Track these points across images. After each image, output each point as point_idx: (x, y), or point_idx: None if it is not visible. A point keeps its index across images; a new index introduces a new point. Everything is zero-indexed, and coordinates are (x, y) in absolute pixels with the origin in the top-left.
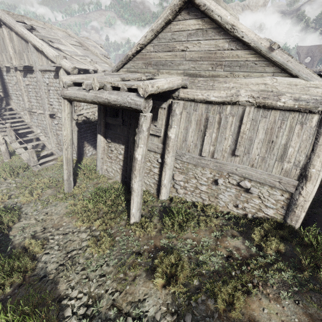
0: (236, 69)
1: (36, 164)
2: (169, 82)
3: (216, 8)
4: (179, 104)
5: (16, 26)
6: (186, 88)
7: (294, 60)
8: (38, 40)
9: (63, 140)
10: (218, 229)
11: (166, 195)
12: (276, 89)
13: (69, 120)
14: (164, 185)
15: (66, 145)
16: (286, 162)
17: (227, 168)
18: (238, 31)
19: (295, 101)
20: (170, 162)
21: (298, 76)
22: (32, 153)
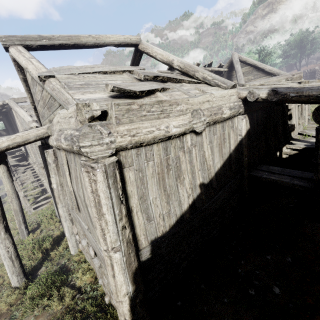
0: (52, 109)
1: (31, 209)
2: (13, 138)
3: (18, 57)
4: (48, 153)
5: (14, 107)
6: (52, 135)
7: (62, 85)
8: (23, 113)
9: (7, 195)
10: (60, 316)
11: (74, 249)
12: (62, 127)
13: (6, 178)
14: (67, 238)
15: (10, 198)
16: (94, 227)
17: (82, 226)
18: (30, 73)
19: (65, 140)
20: (62, 213)
21: (62, 105)
22: (25, 201)
